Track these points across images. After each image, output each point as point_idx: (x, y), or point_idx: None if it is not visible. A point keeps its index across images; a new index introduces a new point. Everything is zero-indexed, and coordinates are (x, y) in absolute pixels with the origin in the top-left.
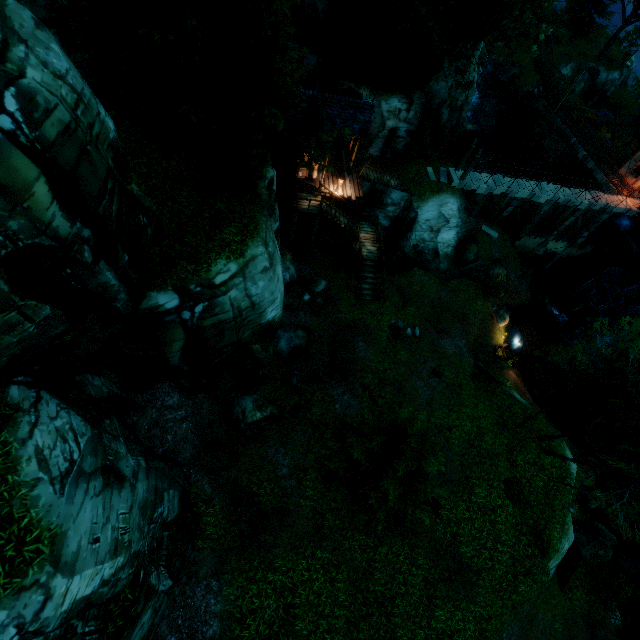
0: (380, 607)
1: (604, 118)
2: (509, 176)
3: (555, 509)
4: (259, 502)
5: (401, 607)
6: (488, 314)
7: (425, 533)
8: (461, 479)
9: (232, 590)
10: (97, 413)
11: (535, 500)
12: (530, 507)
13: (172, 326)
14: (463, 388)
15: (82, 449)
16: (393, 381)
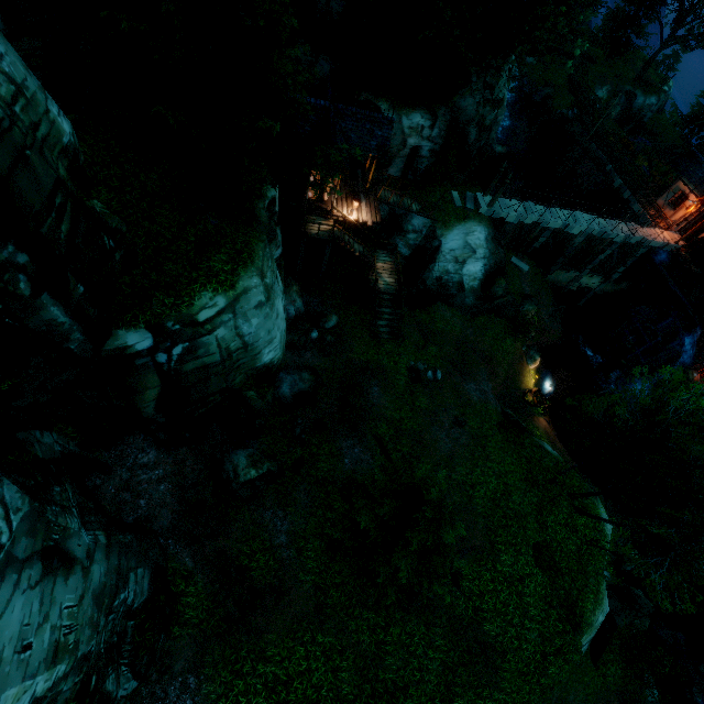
0: (391, 699)
1: (641, 145)
2: (541, 204)
3: (588, 576)
4: (250, 577)
5: (415, 698)
6: (517, 355)
7: (444, 609)
8: (485, 545)
9: (213, 687)
10: (44, 479)
11: (567, 567)
12: (561, 575)
13: (144, 371)
14: (489, 439)
15: (14, 529)
16: (411, 432)
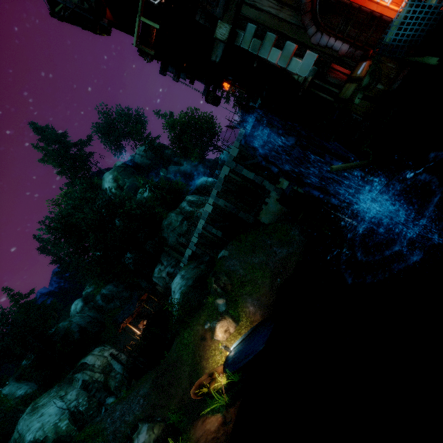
0: None
1: None
2: None
3: None
4: None
5: None
6: (197, 339)
7: None
8: None
9: None
10: None
11: None
12: None
13: None
14: None
15: None
16: None
